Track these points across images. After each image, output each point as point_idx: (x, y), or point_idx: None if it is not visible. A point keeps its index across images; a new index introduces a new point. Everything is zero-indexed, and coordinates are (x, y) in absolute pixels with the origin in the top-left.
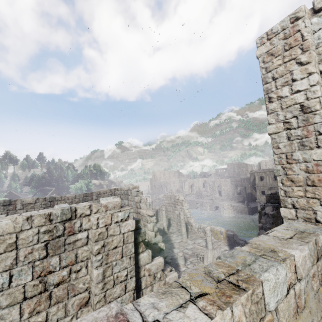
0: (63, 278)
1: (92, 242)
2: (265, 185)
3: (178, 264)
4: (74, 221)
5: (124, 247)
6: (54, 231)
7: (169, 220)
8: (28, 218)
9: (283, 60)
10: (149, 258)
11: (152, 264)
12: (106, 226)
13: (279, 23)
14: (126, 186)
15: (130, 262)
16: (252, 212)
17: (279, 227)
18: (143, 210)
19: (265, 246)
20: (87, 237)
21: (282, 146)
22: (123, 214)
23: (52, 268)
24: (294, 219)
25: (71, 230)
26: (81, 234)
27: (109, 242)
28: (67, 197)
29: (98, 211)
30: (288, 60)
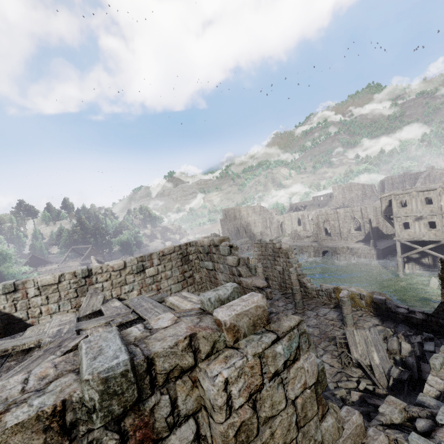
0: None
1: None
2: (410, 214)
3: None
4: (151, 402)
5: (299, 438)
6: None
7: (267, 280)
8: None
9: None
10: (338, 427)
11: (344, 438)
12: (251, 398)
13: None
14: (206, 239)
15: None
16: (382, 255)
17: None
18: (246, 279)
19: None
20: (197, 437)
21: None
22: (285, 345)
23: None
24: None
25: (146, 436)
26: (177, 435)
27: (264, 442)
28: (110, 267)
29: (215, 346)
30: None
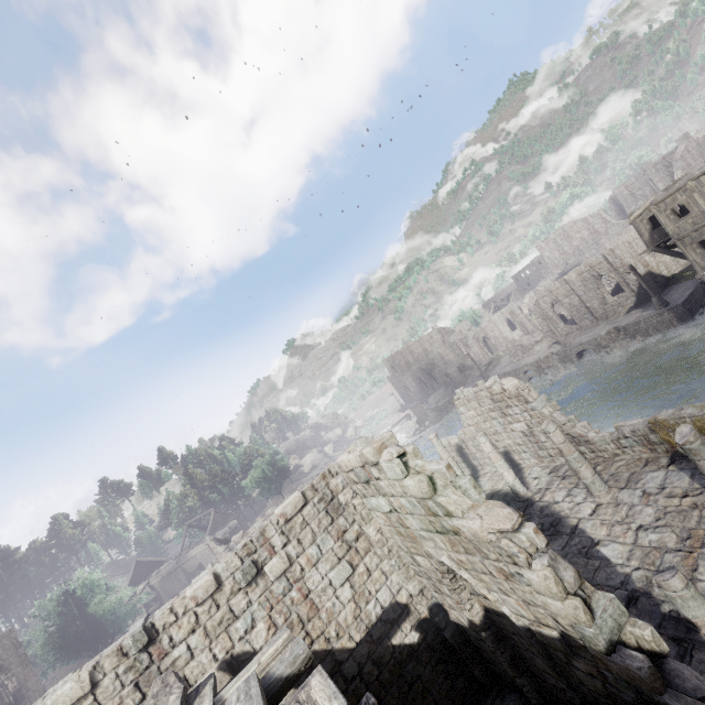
0: None
1: None
2: (704, 222)
3: (688, 620)
4: None
5: None
6: None
7: (508, 456)
8: None
9: None
10: None
11: None
12: None
13: None
14: (350, 456)
15: None
16: (688, 313)
17: None
18: (466, 522)
19: None
20: None
21: None
22: None
23: None
24: None
25: None
26: None
27: None
28: (189, 599)
29: None
30: None
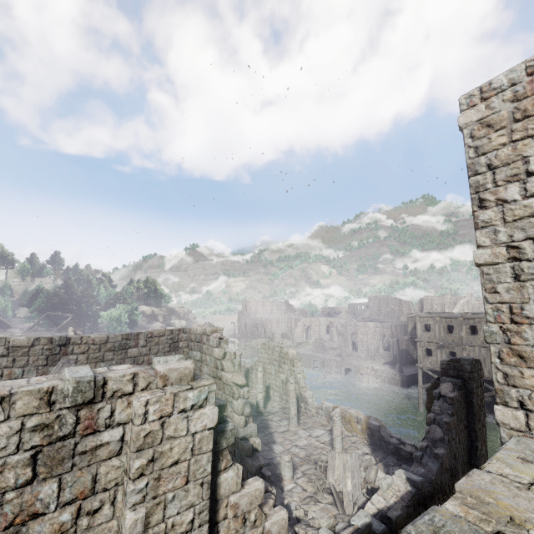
0: (61, 529)
1: (130, 451)
2: (433, 340)
3: (281, 476)
4: (99, 405)
5: (192, 461)
6: (55, 426)
7: (268, 389)
8: (3, 397)
9: (510, 137)
10: (237, 481)
11: (241, 494)
12: (161, 418)
13: (506, 73)
14: (199, 327)
15: (200, 493)
16: (407, 383)
17: (506, 453)
18: (227, 374)
19: (501, 511)
20: (122, 440)
21: (502, 290)
22: (196, 394)
23: (41, 507)
24: (523, 431)
25: (91, 425)
26: (109, 432)
27: (164, 451)
28: (92, 339)
29: (149, 385)
30: (520, 137)
